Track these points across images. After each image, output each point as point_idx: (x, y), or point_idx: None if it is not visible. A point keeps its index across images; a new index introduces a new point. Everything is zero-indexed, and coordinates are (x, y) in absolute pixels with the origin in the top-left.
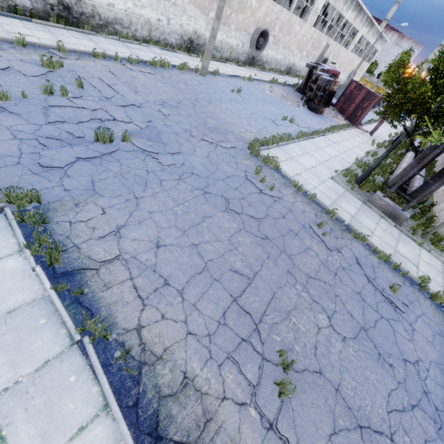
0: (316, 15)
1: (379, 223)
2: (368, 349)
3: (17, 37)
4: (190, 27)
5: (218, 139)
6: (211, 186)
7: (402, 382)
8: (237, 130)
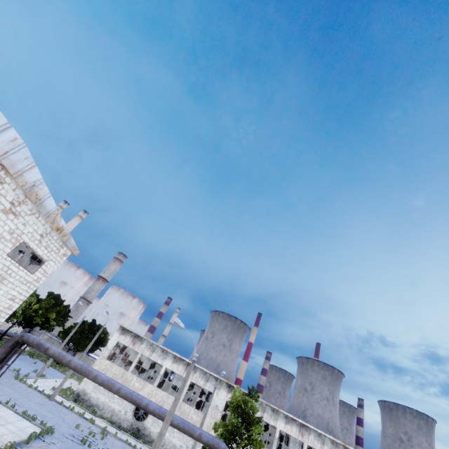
0: None
1: None
2: None
3: (105, 427)
4: None
5: None
6: None
7: None
8: None
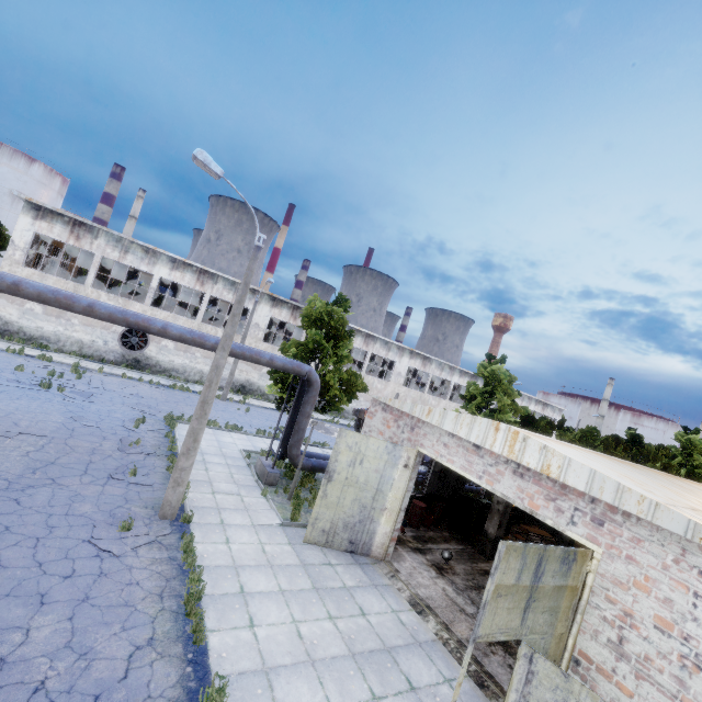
0: (401, 377)
1: (238, 474)
2: (33, 464)
3: (76, 363)
4: (242, 377)
5: (146, 410)
6: (82, 412)
7: (24, 476)
8: (184, 415)
